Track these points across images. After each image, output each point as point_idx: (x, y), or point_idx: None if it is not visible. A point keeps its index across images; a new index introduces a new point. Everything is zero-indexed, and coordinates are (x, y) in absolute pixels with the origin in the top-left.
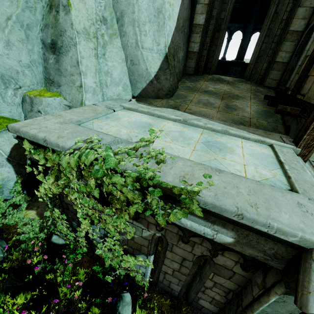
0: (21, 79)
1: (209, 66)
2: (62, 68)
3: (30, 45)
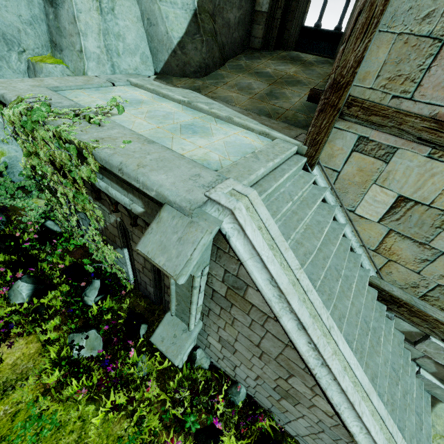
0: (24, 40)
1: (286, 37)
2: (61, 27)
3: None
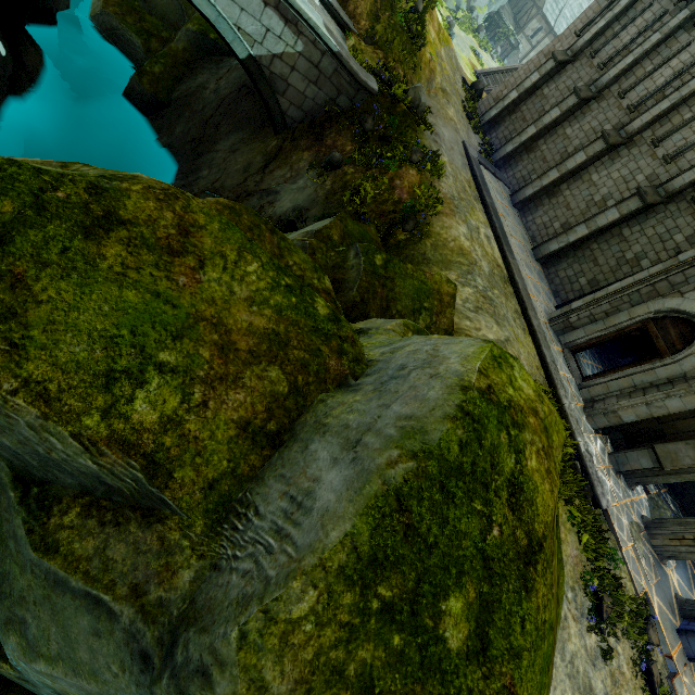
0: None
1: None
2: None
3: None
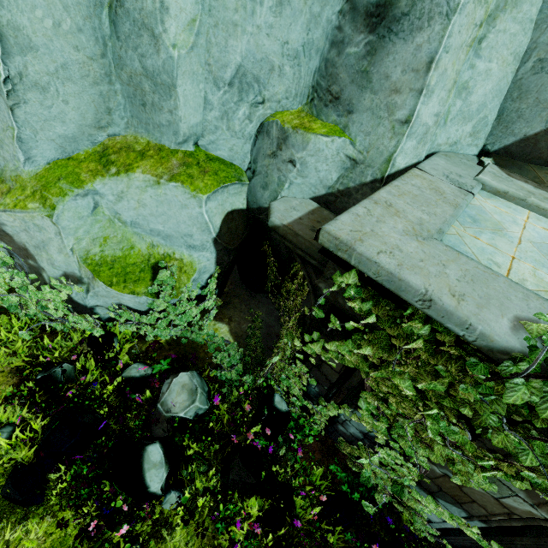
0: (272, 84)
1: None
2: (375, 72)
3: (318, 5)
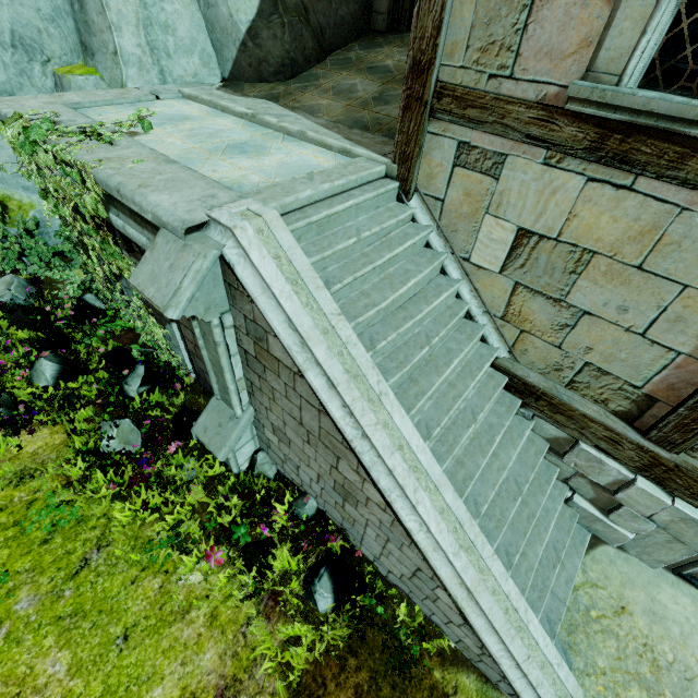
0: (48, 44)
1: None
2: (89, 20)
3: None
